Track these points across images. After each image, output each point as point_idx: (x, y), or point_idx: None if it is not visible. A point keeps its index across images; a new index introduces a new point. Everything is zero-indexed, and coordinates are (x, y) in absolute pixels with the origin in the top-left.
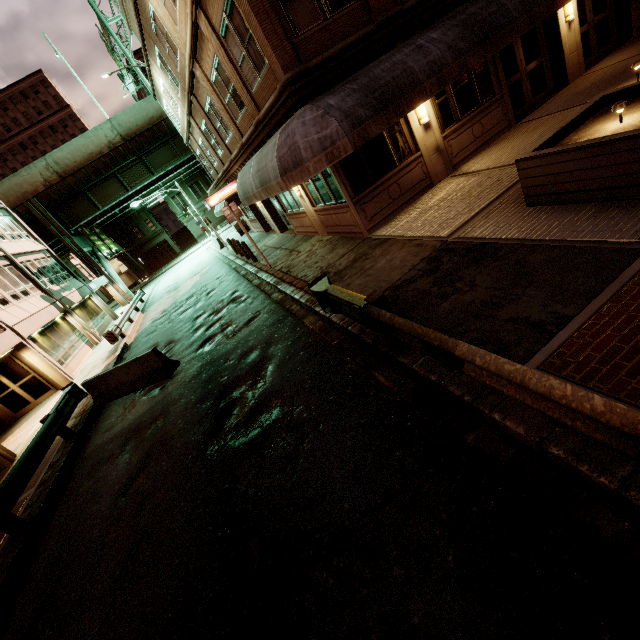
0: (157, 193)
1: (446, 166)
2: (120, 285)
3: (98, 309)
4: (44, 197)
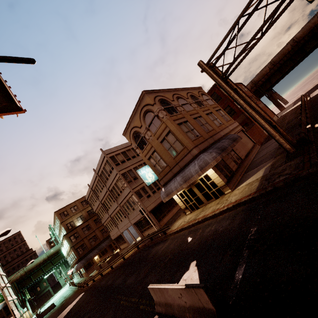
0: (53, 271)
1: None
2: (30, 310)
3: None
4: (18, 280)
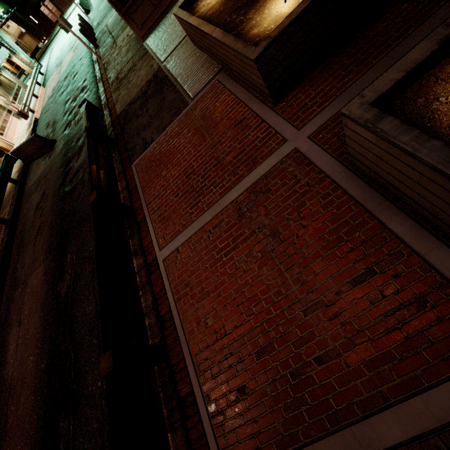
0: None
1: None
2: (21, 55)
3: (11, 83)
4: None
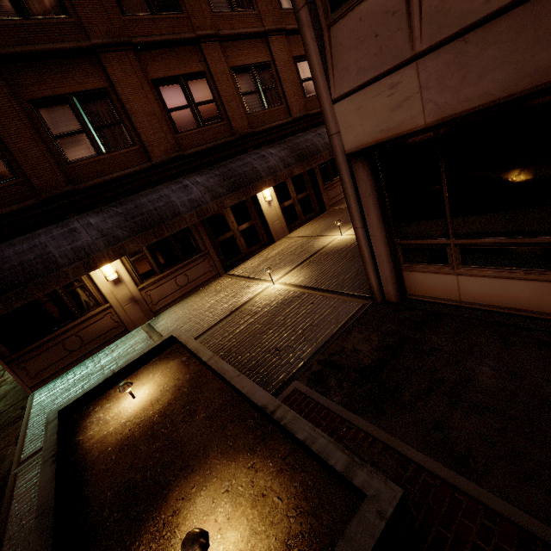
0: None
1: (145, 313)
2: None
3: None
4: None
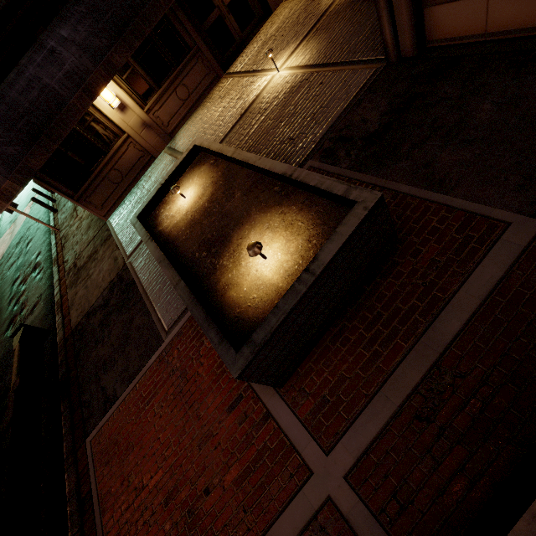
0: None
1: (162, 137)
2: None
3: None
4: None
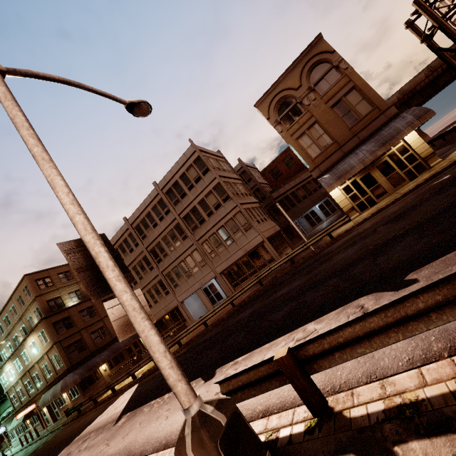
0: None
1: None
2: None
3: None
4: None
